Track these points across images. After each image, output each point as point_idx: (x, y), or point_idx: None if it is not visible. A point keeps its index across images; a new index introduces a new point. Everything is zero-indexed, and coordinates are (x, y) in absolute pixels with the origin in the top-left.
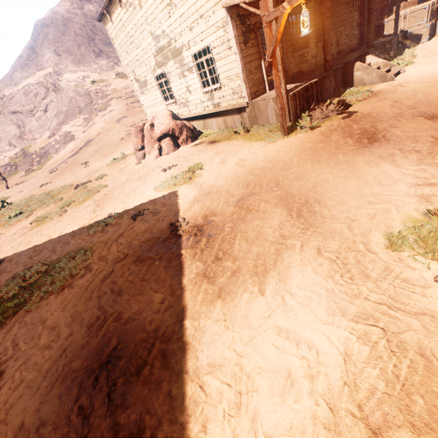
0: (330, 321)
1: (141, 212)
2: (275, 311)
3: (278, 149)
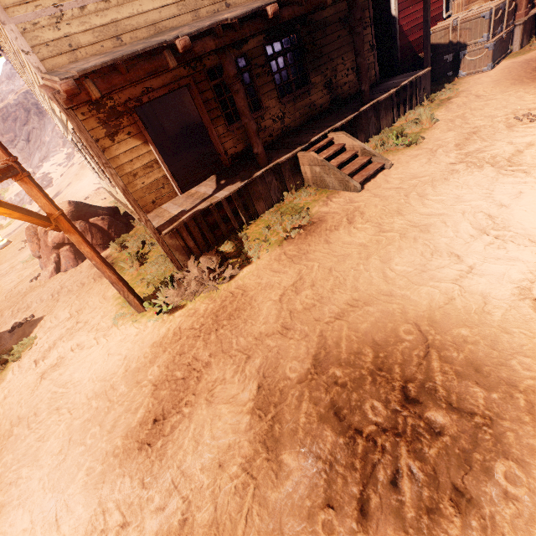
0: None
1: None
2: None
3: (97, 359)
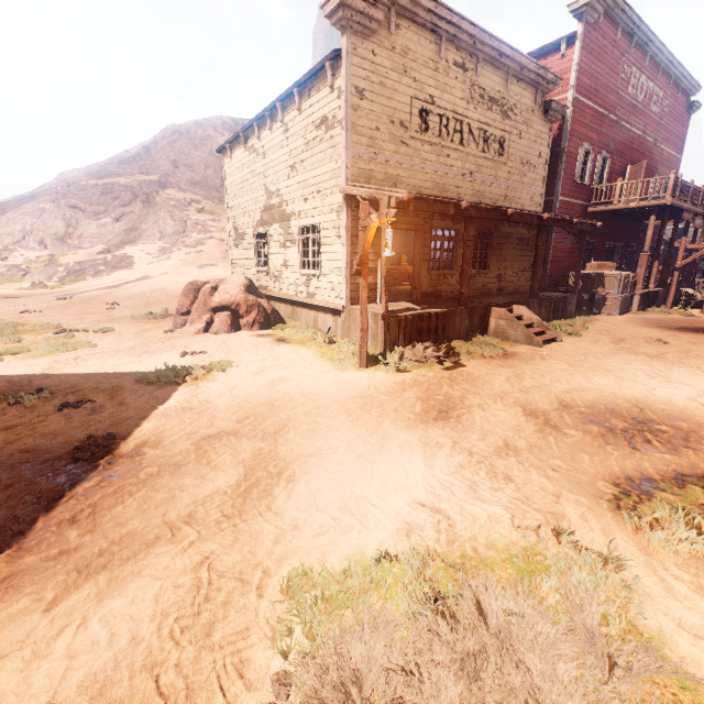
0: (65, 702)
1: (81, 402)
2: (21, 649)
3: (335, 382)
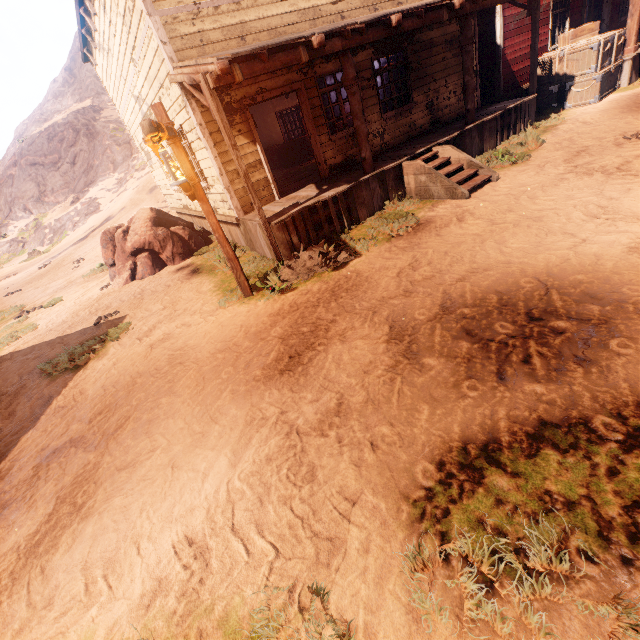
0: None
1: None
2: None
3: (210, 330)
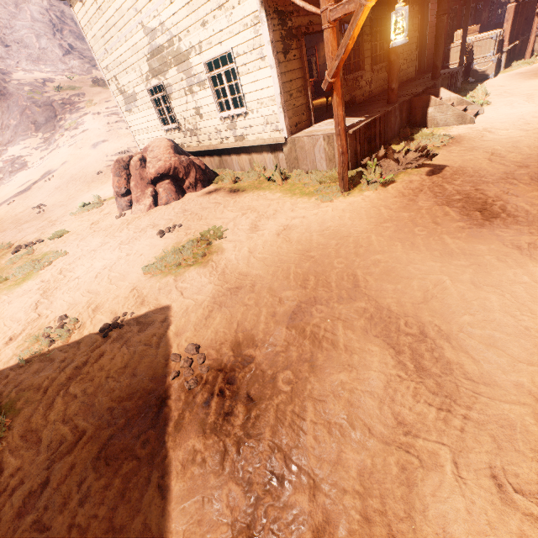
0: None
1: (118, 319)
2: None
3: (340, 214)
